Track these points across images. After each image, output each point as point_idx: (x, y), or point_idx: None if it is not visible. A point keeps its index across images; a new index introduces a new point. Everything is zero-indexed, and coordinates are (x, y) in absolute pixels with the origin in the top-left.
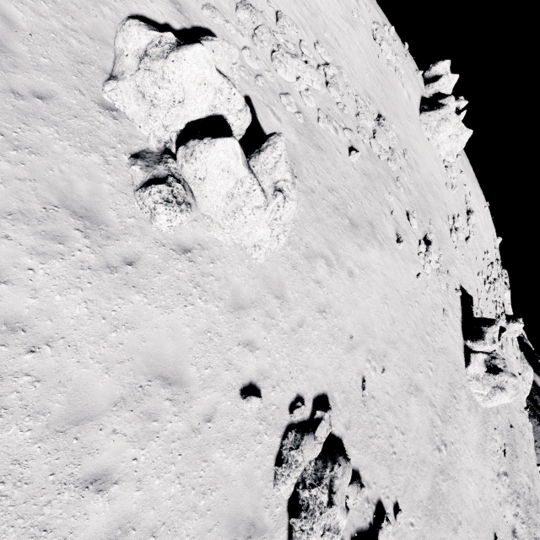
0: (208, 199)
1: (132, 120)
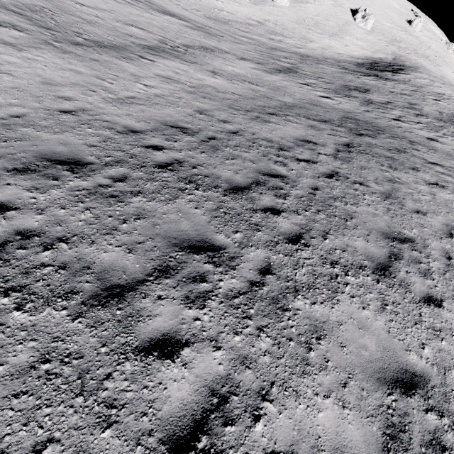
0: (278, 0)
1: None
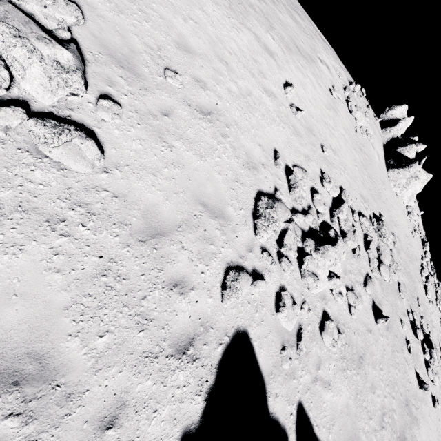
0: None
1: None
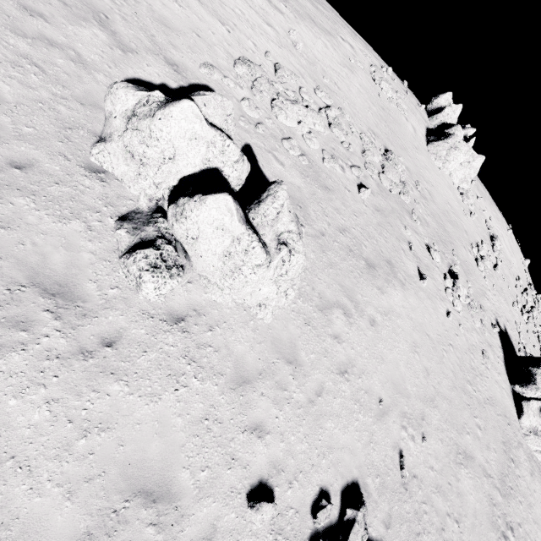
0: (204, 259)
1: (122, 180)
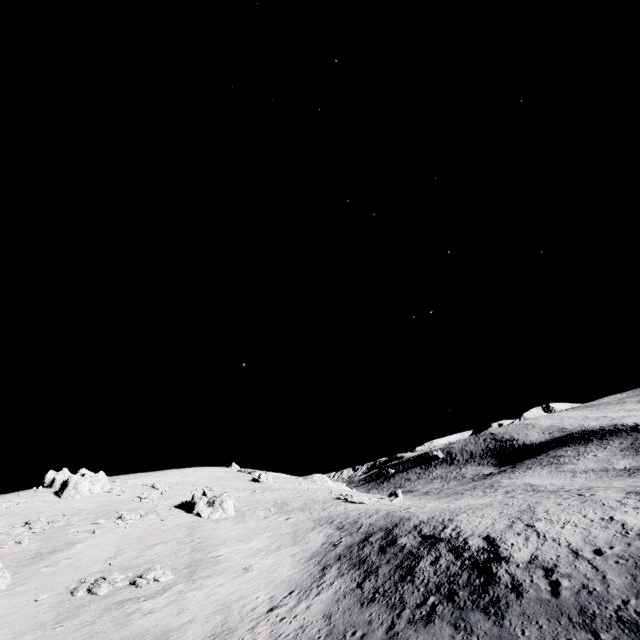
0: None
1: None
